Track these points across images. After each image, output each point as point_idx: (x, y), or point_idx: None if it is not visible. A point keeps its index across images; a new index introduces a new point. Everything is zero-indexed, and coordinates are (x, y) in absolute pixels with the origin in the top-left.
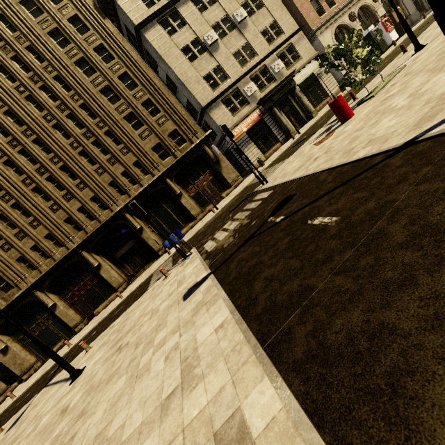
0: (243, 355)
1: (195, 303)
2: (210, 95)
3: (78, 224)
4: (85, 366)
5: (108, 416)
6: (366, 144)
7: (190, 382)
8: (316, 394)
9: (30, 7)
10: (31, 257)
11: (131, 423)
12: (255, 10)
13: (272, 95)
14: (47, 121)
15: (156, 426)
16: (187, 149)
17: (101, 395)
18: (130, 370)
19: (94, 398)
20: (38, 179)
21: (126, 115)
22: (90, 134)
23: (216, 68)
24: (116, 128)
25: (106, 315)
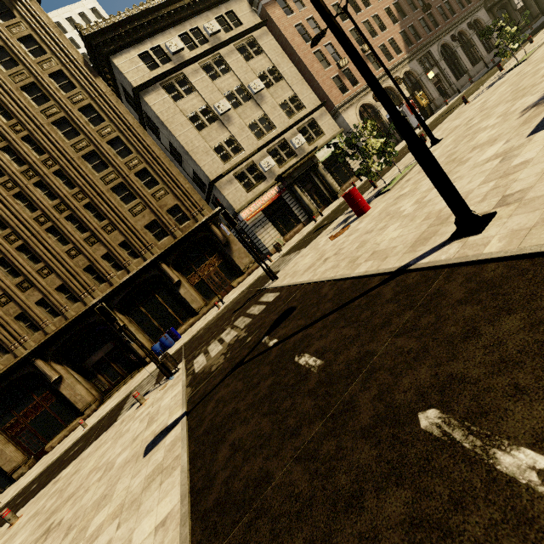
0: None
1: (152, 466)
2: (220, 168)
3: (34, 322)
4: None
5: None
6: (369, 257)
7: None
8: None
9: (1, 57)
10: None
11: None
12: (273, 82)
13: (292, 172)
14: (7, 189)
15: None
16: (190, 228)
17: None
18: None
19: None
20: None
21: (115, 185)
22: (65, 207)
23: (228, 139)
24: (100, 200)
25: (59, 455)
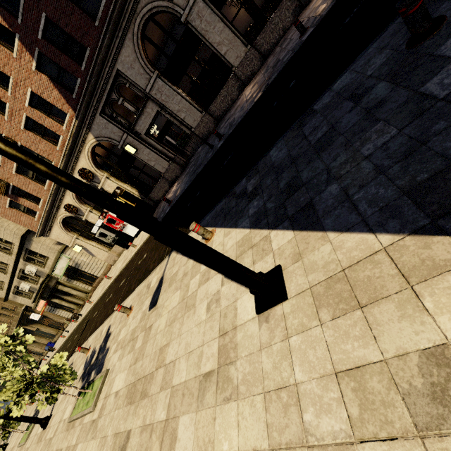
0: None
1: None
2: (2, 292)
3: None
4: None
5: None
6: None
7: None
8: None
9: None
10: None
11: None
12: None
13: (42, 295)
14: None
15: None
16: (18, 317)
17: None
18: None
19: None
20: None
21: None
22: None
23: None
24: None
25: None
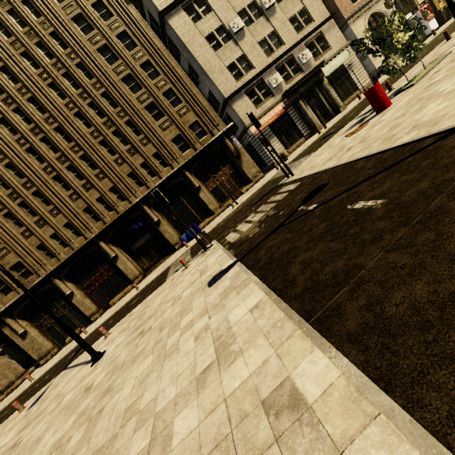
0: (286, 331)
1: (222, 288)
2: (233, 86)
3: (96, 215)
4: (106, 349)
5: (138, 391)
6: (411, 130)
7: (227, 358)
8: (379, 362)
9: None
10: (50, 245)
11: (164, 396)
12: None
13: (299, 87)
14: (69, 109)
15: (193, 397)
16: (207, 141)
17: (127, 374)
18: (156, 351)
19: (119, 377)
20: (59, 167)
21: (147, 104)
22: (111, 123)
23: (241, 57)
24: (137, 118)
25: (123, 305)
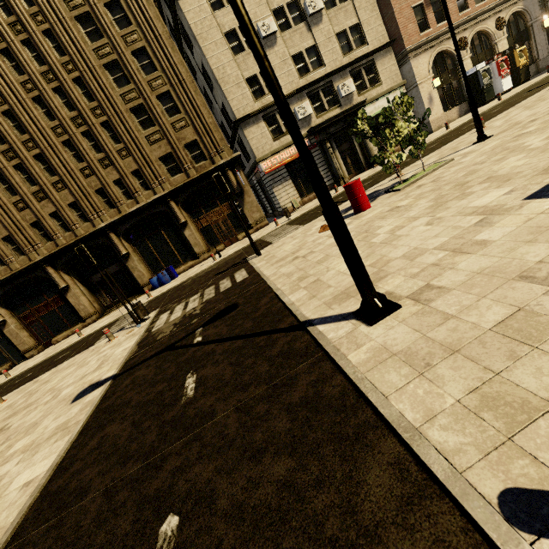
0: None
1: (66, 418)
2: (250, 106)
3: (47, 233)
4: None
5: None
6: (310, 284)
7: None
8: None
9: None
10: None
11: None
12: (337, 1)
13: (329, 126)
14: (26, 90)
15: None
16: (204, 169)
17: None
18: None
19: None
20: (4, 164)
21: (135, 106)
22: (82, 121)
23: None
24: (117, 121)
25: (55, 353)
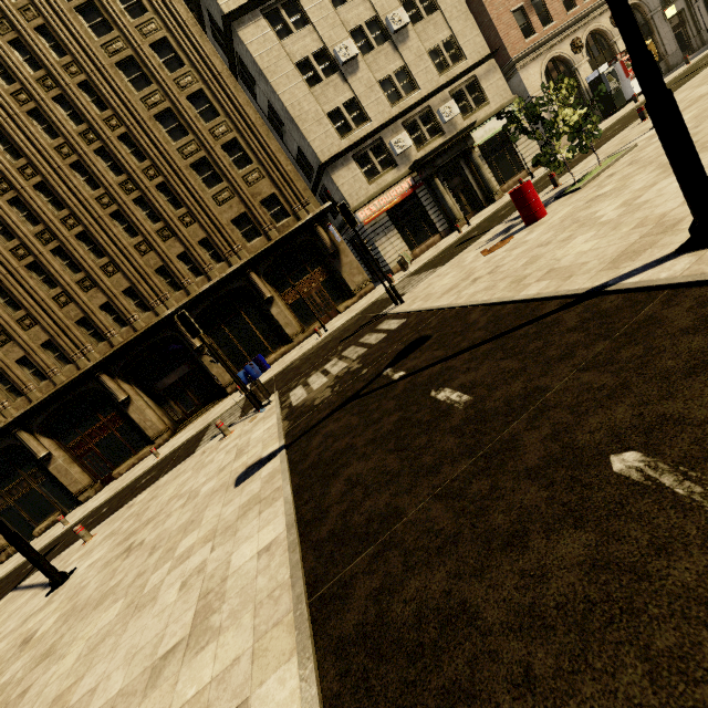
0: (279, 609)
1: (247, 496)
2: (335, 145)
3: (99, 331)
4: (76, 567)
5: (80, 668)
6: (544, 276)
7: (200, 638)
8: (349, 702)
9: None
10: (16, 376)
11: (106, 688)
12: (424, 14)
13: (435, 158)
14: (62, 155)
15: (136, 703)
16: (289, 228)
17: (81, 628)
18: (131, 593)
19: (71, 630)
20: (39, 249)
21: (196, 161)
22: (133, 186)
23: (350, 102)
24: (176, 180)
25: (129, 482)
